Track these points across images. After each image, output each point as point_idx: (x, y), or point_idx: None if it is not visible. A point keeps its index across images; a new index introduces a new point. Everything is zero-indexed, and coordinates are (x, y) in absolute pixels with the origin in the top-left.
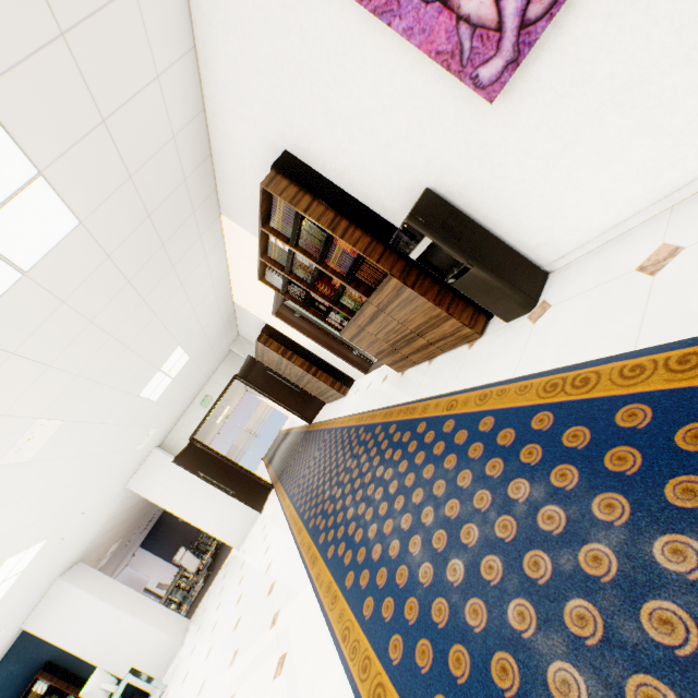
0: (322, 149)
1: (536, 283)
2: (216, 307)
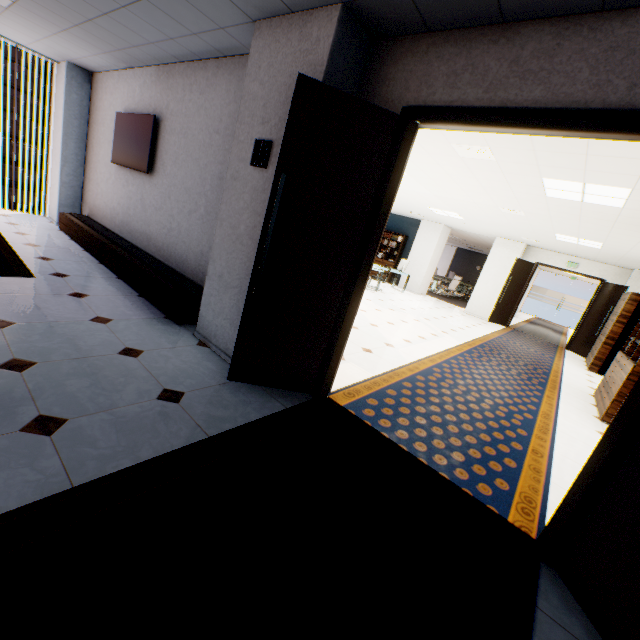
0: None
1: None
2: None
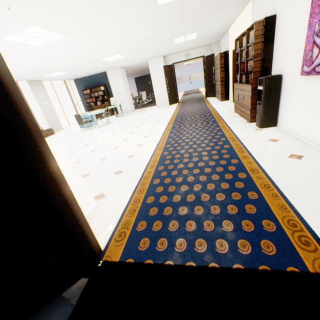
0: (280, 29)
1: (270, 124)
2: (220, 27)
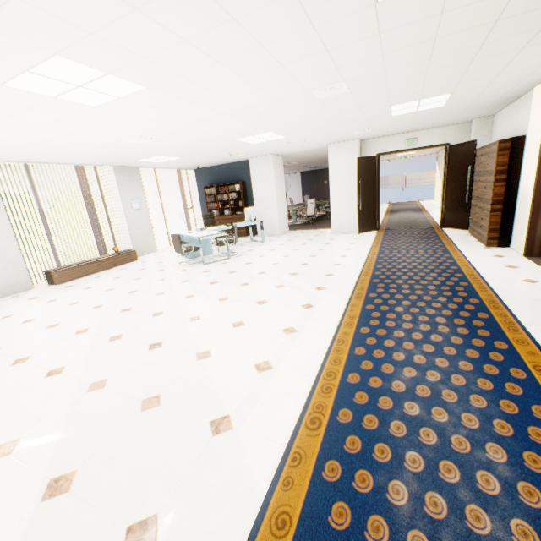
0: None
1: None
2: (515, 83)
